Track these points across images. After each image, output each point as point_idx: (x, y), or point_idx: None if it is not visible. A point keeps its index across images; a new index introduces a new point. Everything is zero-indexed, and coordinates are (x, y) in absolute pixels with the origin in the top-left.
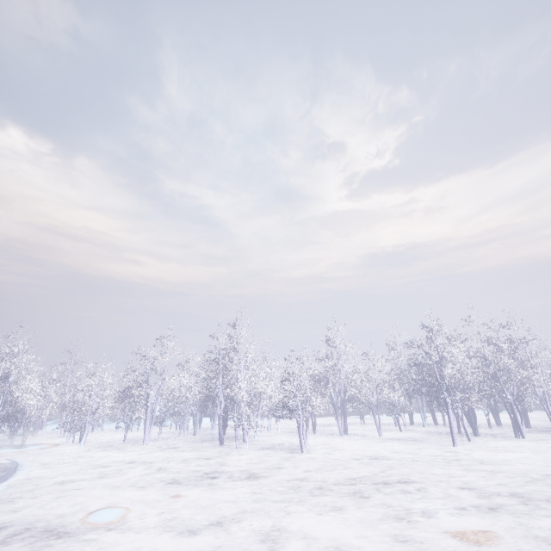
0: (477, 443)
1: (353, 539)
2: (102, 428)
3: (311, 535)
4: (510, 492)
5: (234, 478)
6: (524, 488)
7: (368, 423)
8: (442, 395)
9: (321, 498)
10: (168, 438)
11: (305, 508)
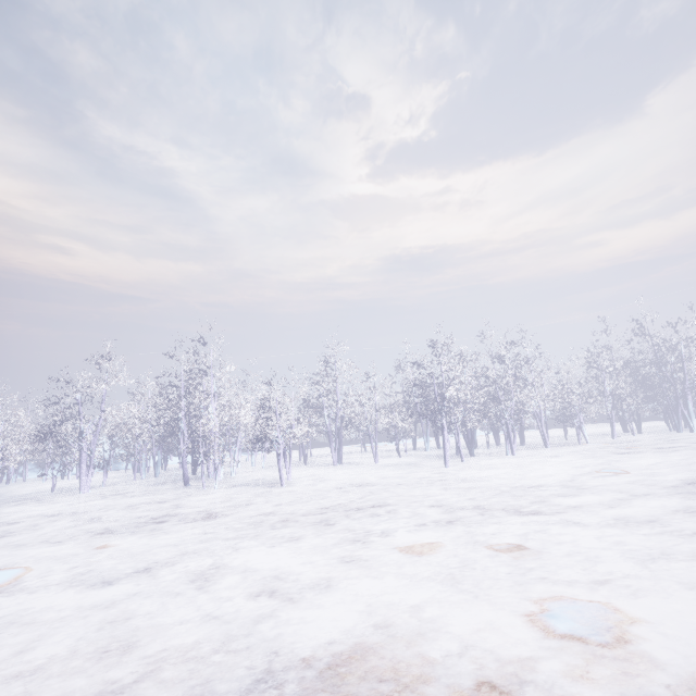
0: (469, 463)
1: (298, 566)
2: (23, 478)
3: (253, 568)
4: (475, 505)
5: (188, 520)
6: (490, 501)
7: (370, 450)
8: (439, 417)
9: (282, 530)
10: (118, 483)
11: (259, 542)
